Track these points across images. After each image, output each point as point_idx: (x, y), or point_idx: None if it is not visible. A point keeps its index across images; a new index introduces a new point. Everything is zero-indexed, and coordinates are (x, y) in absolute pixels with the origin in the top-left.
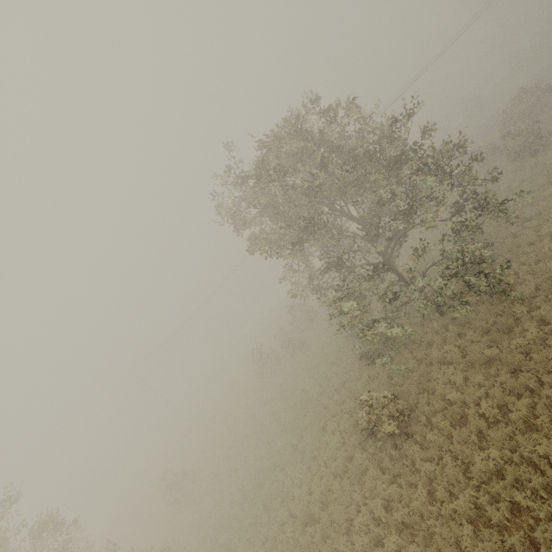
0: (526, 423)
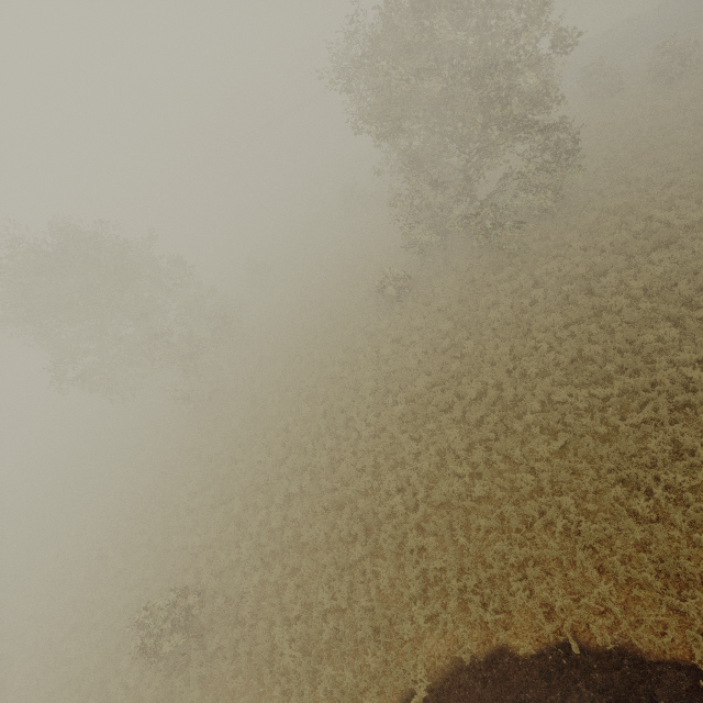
0: (452, 316)
